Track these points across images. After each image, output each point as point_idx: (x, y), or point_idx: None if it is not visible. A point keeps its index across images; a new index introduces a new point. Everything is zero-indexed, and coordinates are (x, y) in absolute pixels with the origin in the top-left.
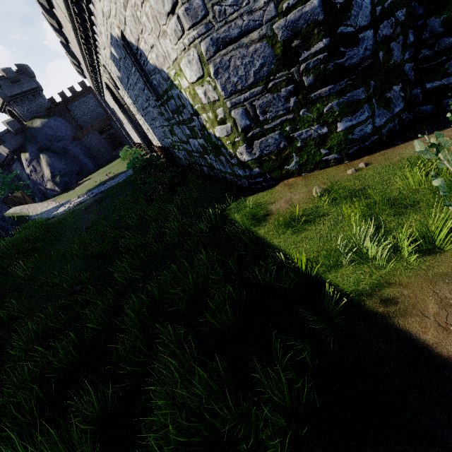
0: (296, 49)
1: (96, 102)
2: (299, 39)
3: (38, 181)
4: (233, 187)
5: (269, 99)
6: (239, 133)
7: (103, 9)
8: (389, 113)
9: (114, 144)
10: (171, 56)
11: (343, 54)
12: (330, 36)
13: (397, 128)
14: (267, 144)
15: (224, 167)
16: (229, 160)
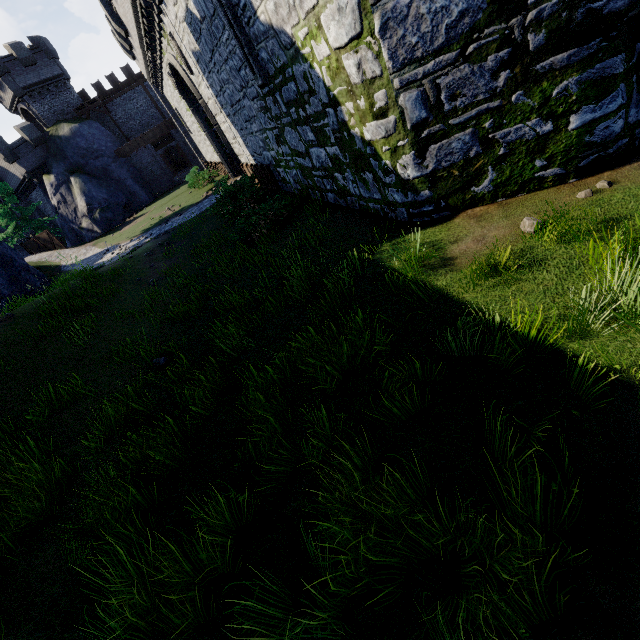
0: None
1: (148, 98)
2: None
3: (69, 216)
4: (381, 221)
5: (464, 75)
6: (407, 132)
7: None
8: None
9: (175, 164)
10: (305, 2)
11: None
12: None
13: None
14: (449, 151)
15: (367, 191)
16: (381, 178)
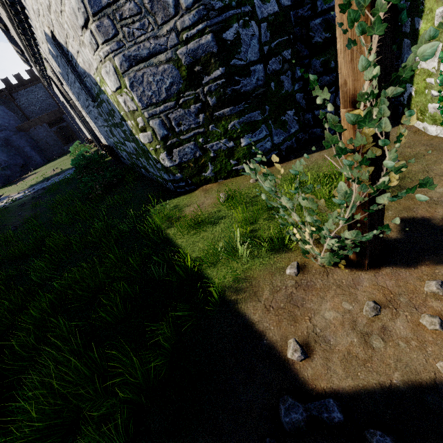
0: (199, 74)
1: (46, 92)
2: (200, 65)
3: None
4: (162, 190)
5: (181, 114)
6: (159, 141)
7: (33, 7)
8: (286, 133)
9: (66, 138)
10: (93, 64)
11: (238, 82)
12: (225, 66)
13: (295, 145)
14: (185, 153)
15: (154, 171)
16: (156, 165)
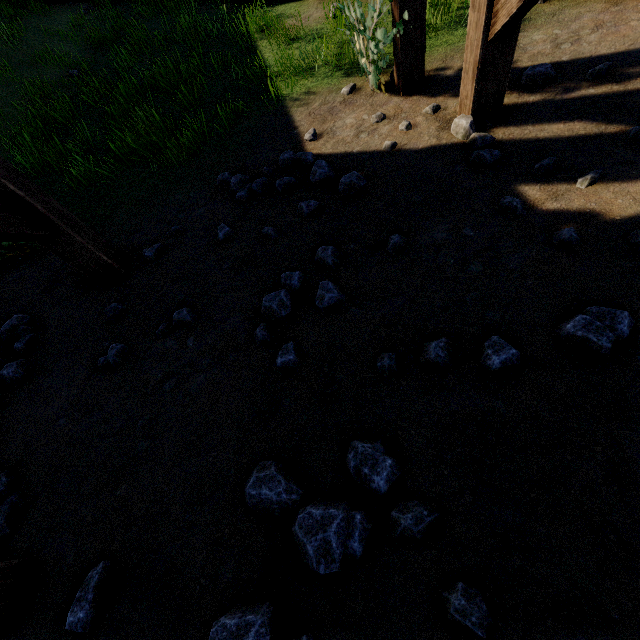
0: None
1: None
2: None
3: None
4: None
5: None
6: None
7: None
8: None
9: None
10: None
11: None
12: None
13: None
14: None
15: None
16: None
